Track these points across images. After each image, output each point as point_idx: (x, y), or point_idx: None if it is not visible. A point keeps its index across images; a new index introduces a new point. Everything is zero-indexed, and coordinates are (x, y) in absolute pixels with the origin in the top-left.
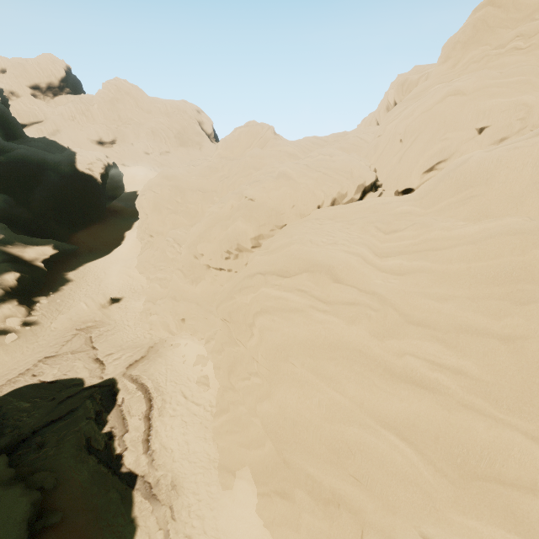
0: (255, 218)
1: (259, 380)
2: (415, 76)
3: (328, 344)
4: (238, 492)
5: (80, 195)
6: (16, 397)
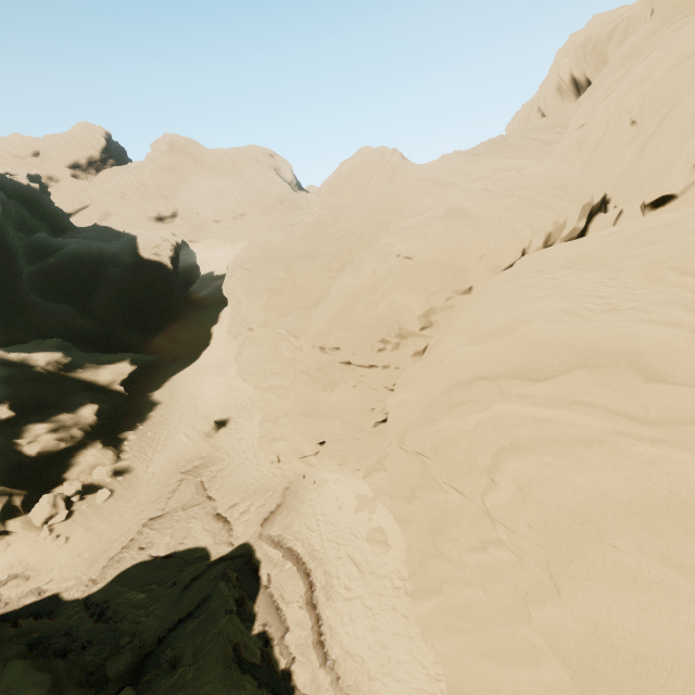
0: (420, 285)
1: (508, 554)
2: (604, 28)
3: (679, 503)
4: None
5: (150, 290)
6: (125, 585)
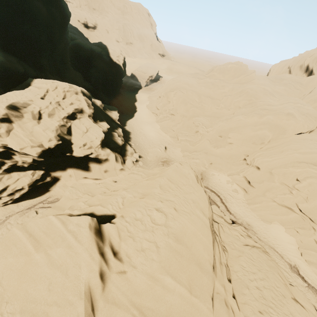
0: (273, 130)
1: (291, 196)
2: None
3: None
4: (276, 227)
5: (114, 77)
6: None
